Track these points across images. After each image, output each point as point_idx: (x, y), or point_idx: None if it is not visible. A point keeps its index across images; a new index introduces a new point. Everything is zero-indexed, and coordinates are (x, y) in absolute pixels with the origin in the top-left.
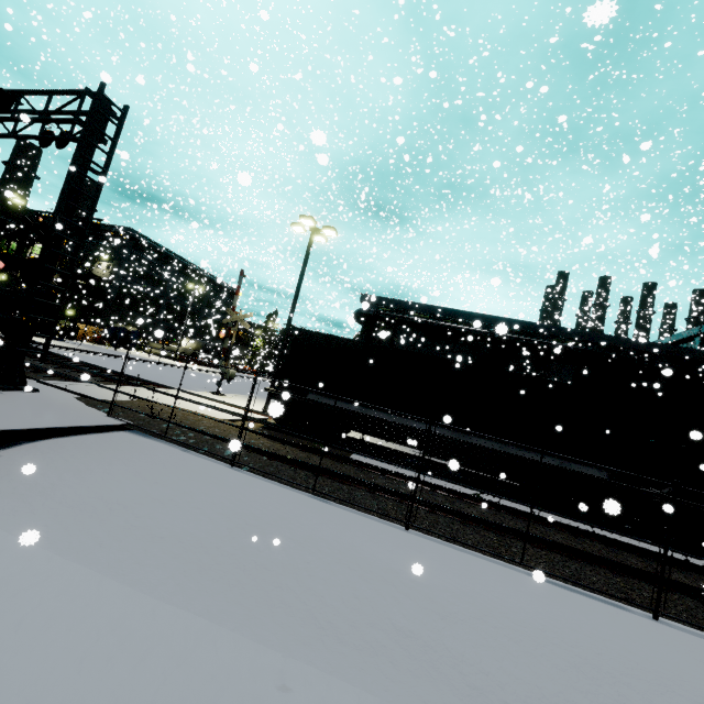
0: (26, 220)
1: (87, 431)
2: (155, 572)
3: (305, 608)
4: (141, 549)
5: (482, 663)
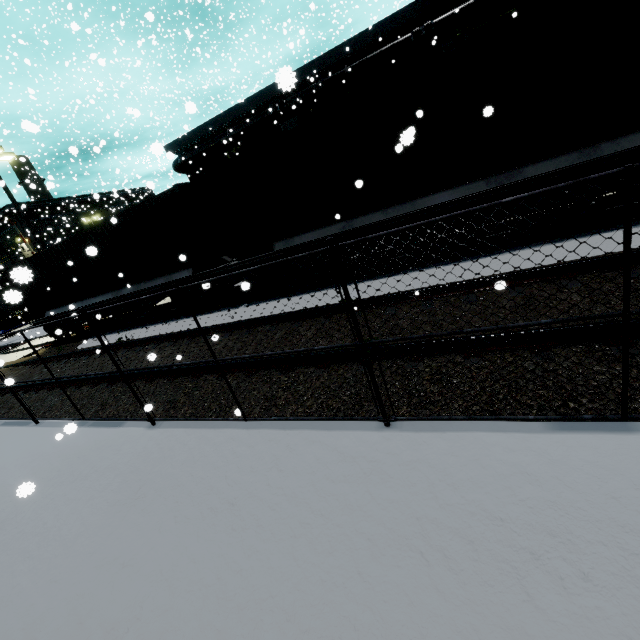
0: None
1: None
2: None
3: None
4: None
5: None
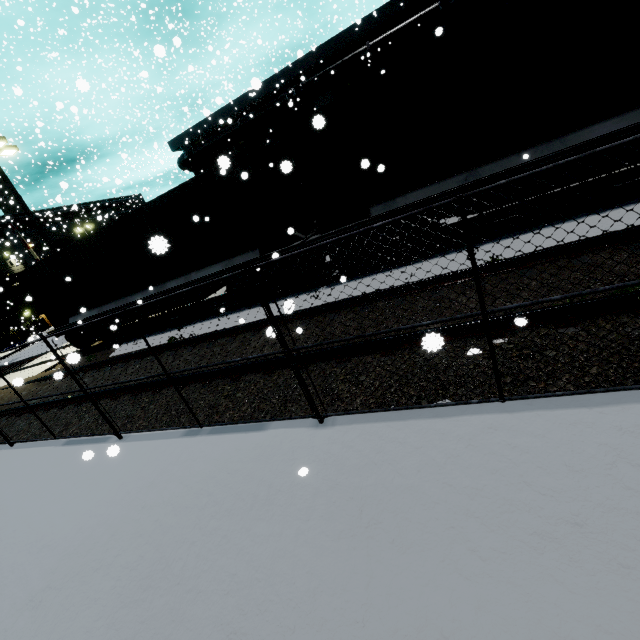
0: None
1: None
2: None
3: None
4: None
5: None
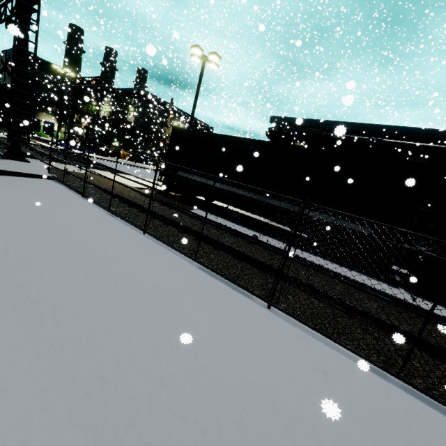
0: (3, 62)
1: (24, 176)
2: None
3: None
4: None
5: (47, 281)
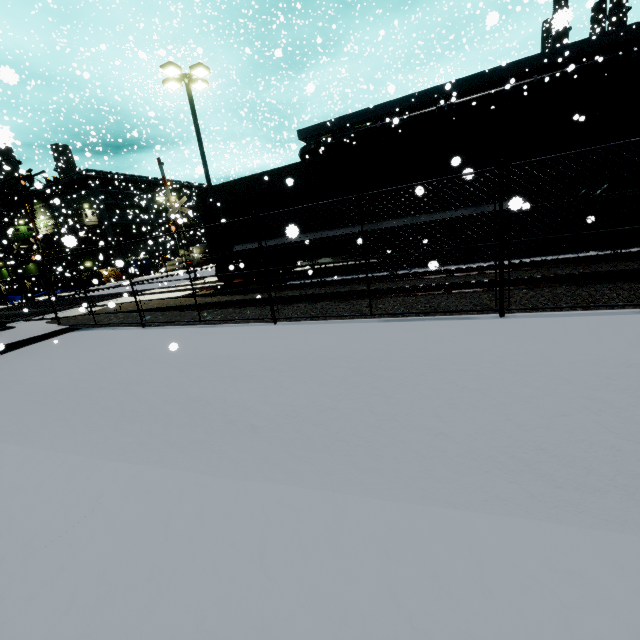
0: None
1: (34, 341)
2: (5, 416)
3: (119, 407)
4: (7, 405)
5: (250, 402)
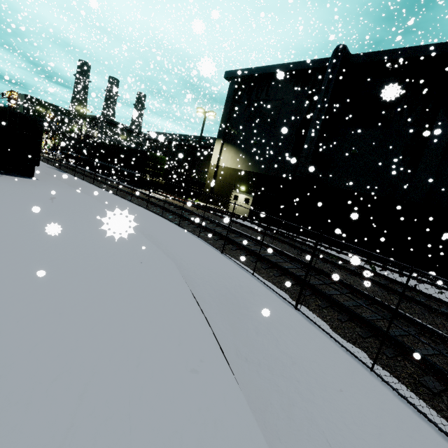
0: None
1: None
2: None
3: None
4: None
5: None
